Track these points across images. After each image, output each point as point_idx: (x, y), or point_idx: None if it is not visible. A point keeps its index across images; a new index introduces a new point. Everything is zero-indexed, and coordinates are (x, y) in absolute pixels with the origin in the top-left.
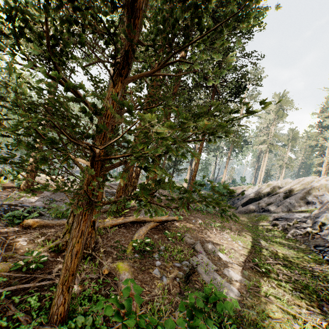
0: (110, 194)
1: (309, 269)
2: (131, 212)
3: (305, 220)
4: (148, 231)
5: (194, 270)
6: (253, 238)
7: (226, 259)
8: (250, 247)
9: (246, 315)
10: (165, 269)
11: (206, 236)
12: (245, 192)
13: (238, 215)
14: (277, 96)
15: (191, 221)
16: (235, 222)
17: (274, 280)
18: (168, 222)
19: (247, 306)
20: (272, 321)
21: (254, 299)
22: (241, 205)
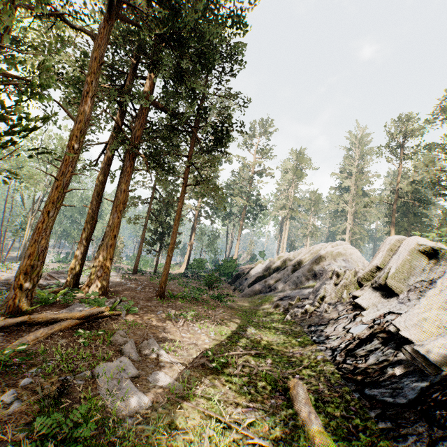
0: (40, 286)
1: (289, 355)
2: (49, 310)
3: (309, 296)
4: (52, 334)
5: (94, 382)
6: (239, 326)
7: (168, 359)
8: (225, 338)
9: (126, 433)
10: (35, 388)
11: (161, 331)
12: (254, 269)
13: (240, 300)
14: (294, 153)
15: (155, 313)
16: (228, 309)
17: (226, 376)
18: (109, 318)
19: (148, 420)
20: (175, 433)
21: (169, 408)
22: (248, 287)
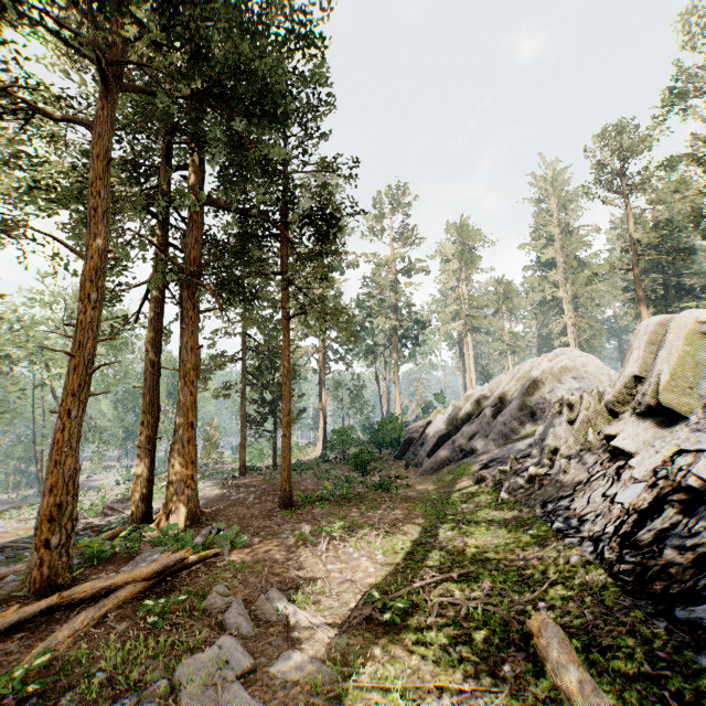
0: (95, 530)
1: (519, 565)
2: (102, 571)
3: (530, 452)
4: (103, 617)
5: (175, 698)
6: (423, 530)
7: (306, 621)
8: (402, 557)
9: None
10: None
11: (291, 568)
12: (432, 425)
13: (419, 481)
14: (453, 228)
15: (279, 537)
16: (402, 502)
17: (412, 633)
18: (201, 564)
19: None
20: None
21: None
22: (428, 456)
